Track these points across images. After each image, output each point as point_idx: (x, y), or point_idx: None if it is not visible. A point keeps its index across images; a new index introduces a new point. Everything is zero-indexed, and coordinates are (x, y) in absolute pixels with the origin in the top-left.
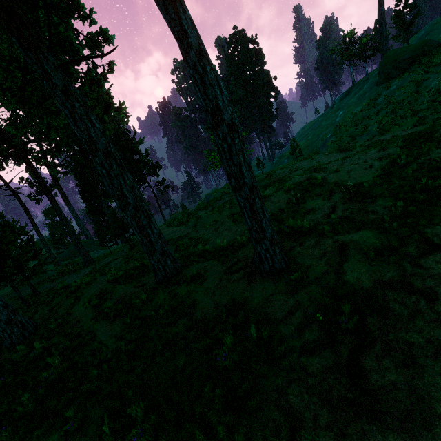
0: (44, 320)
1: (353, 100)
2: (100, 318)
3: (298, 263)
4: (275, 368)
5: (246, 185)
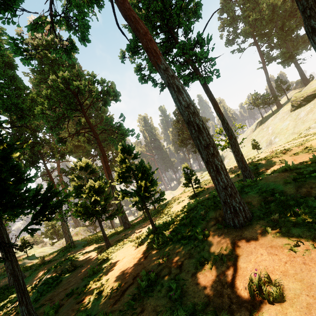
0: None
1: (276, 121)
2: None
3: None
4: None
5: None
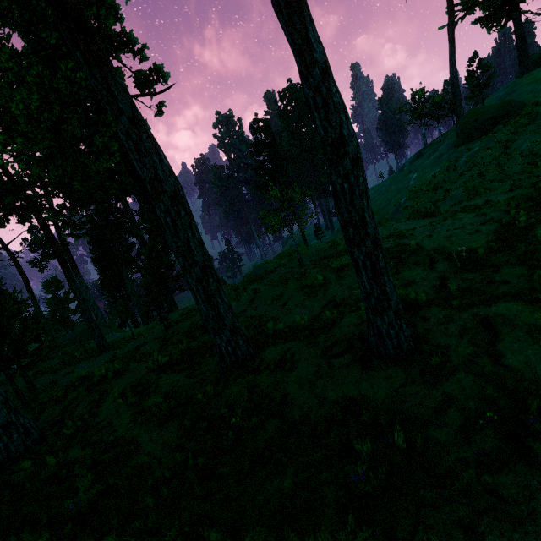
0: (54, 424)
1: (428, 162)
2: (142, 420)
3: (431, 343)
4: (446, 491)
5: (368, 236)
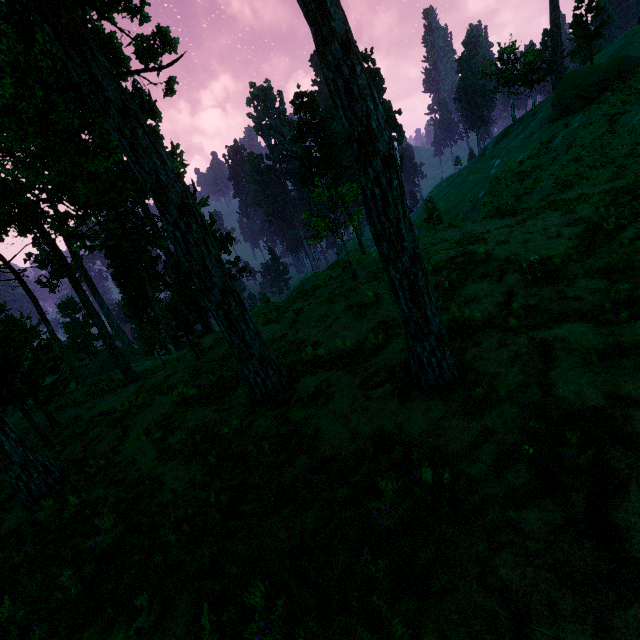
0: (77, 462)
1: (516, 143)
2: (167, 458)
3: (478, 372)
4: (468, 527)
5: (405, 251)
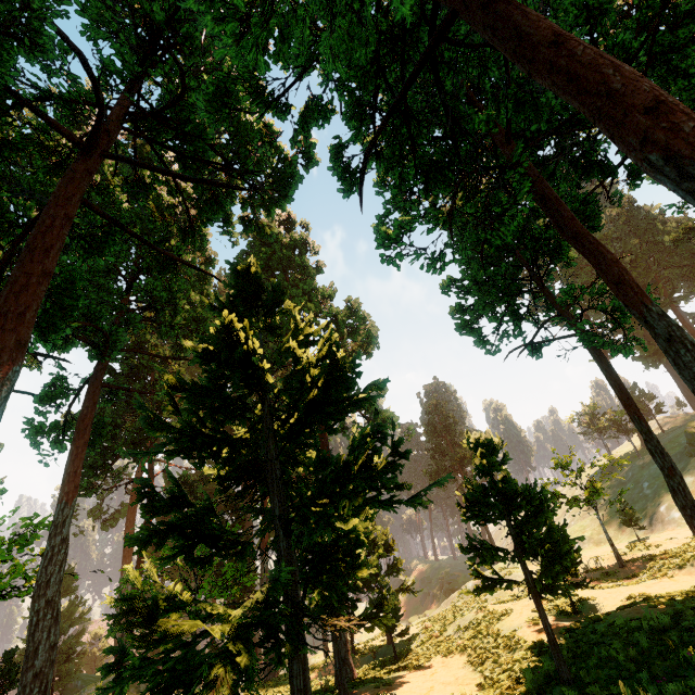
0: None
1: (656, 470)
2: None
3: None
4: None
5: None
